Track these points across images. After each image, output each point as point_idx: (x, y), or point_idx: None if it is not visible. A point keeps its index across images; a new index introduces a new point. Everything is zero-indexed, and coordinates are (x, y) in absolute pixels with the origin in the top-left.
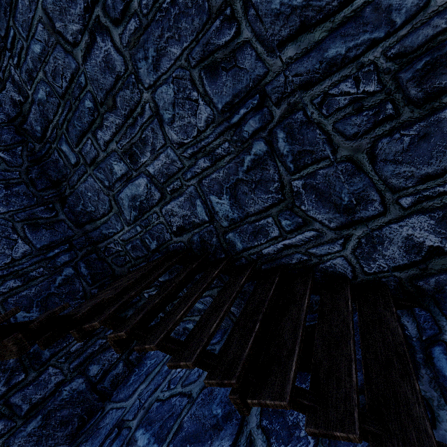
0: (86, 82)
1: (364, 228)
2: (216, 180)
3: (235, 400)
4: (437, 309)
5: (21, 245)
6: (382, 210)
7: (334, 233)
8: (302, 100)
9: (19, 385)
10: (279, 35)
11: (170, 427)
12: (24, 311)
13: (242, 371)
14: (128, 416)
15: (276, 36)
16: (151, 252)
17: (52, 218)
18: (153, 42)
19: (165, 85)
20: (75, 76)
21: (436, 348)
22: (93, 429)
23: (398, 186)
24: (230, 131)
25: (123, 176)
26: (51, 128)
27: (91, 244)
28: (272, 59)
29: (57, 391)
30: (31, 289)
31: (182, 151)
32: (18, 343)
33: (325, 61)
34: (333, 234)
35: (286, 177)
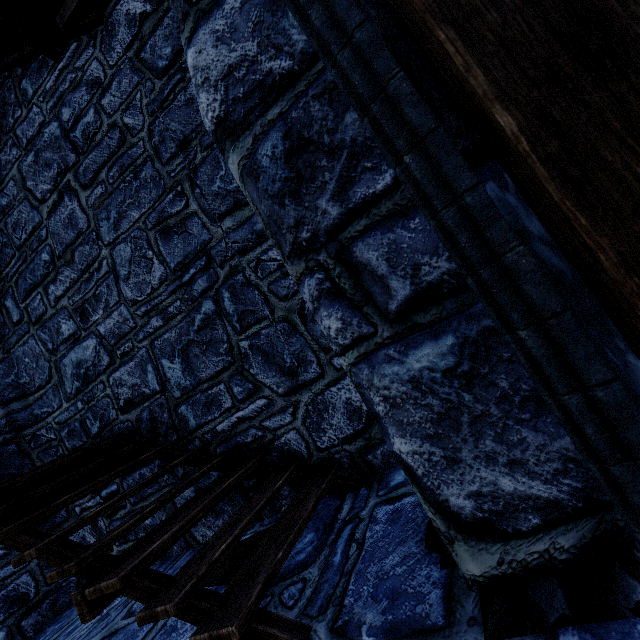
0: (48, 235)
1: (309, 392)
2: (168, 341)
3: (76, 598)
4: (377, 486)
5: None
6: (320, 372)
7: (283, 400)
8: (241, 264)
9: None
10: (219, 210)
11: None
12: None
13: (94, 554)
14: None
15: (217, 210)
16: (92, 438)
17: None
18: (116, 205)
19: (123, 243)
20: (37, 229)
21: (349, 525)
22: None
23: (328, 346)
24: (181, 290)
25: (70, 337)
26: None
27: (13, 430)
28: (215, 228)
29: None
30: None
31: (136, 308)
32: None
33: (255, 232)
34: (283, 401)
35: (234, 337)
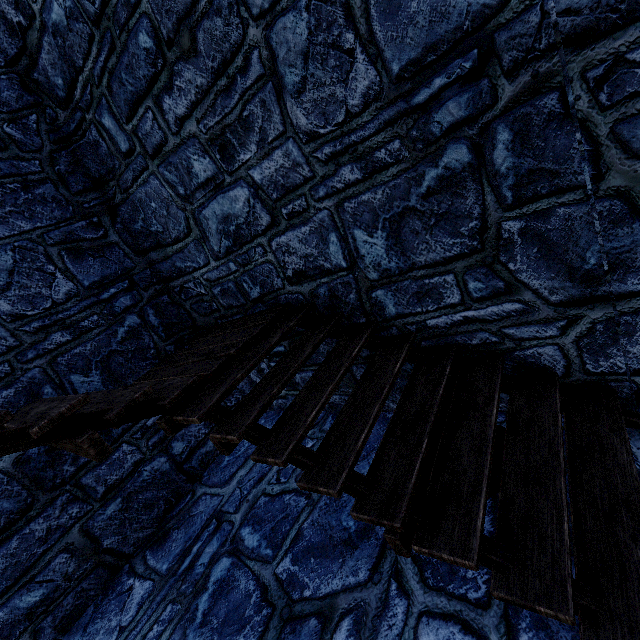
0: None
1: (608, 308)
2: (368, 205)
3: (392, 540)
4: None
5: (62, 282)
6: None
7: (553, 311)
8: (565, 70)
9: (89, 464)
10: None
11: (286, 531)
12: (81, 375)
13: (408, 510)
14: (228, 508)
15: None
16: (251, 302)
17: (100, 239)
18: None
19: (292, 13)
20: None
21: None
22: (184, 516)
23: None
24: (407, 120)
25: (208, 181)
26: (81, 84)
27: (159, 282)
28: None
29: (136, 471)
30: (86, 345)
31: (314, 148)
32: (95, 444)
33: None
34: (551, 311)
35: (495, 212)
